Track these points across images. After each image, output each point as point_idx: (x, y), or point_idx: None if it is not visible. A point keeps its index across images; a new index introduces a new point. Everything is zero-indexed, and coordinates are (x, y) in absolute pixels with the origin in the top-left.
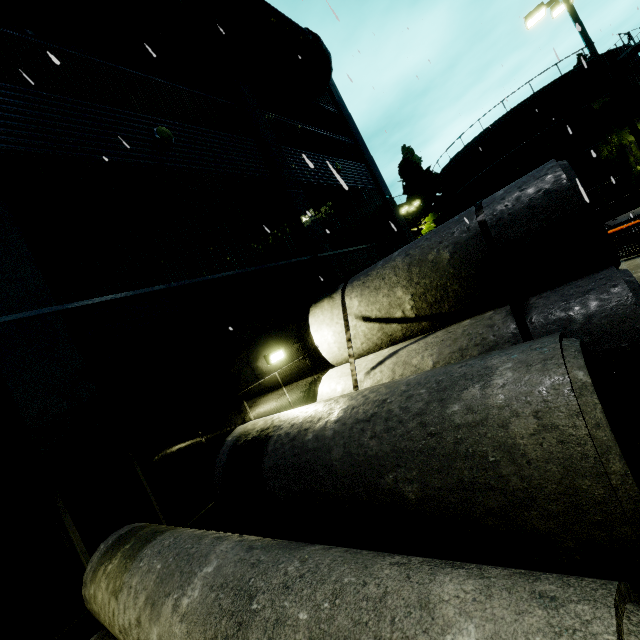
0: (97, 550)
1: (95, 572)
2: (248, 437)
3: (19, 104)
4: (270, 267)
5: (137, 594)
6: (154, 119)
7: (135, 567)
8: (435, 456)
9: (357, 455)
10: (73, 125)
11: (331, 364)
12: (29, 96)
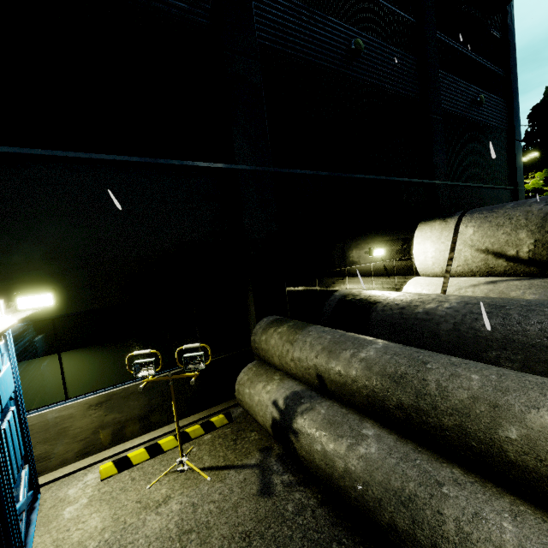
0: (262, 320)
1: (265, 330)
2: (356, 297)
3: (278, 9)
4: (395, 180)
5: (313, 345)
6: (353, 30)
7: (305, 333)
8: (546, 352)
9: (466, 332)
10: (303, 30)
11: (409, 274)
12: (285, 2)
